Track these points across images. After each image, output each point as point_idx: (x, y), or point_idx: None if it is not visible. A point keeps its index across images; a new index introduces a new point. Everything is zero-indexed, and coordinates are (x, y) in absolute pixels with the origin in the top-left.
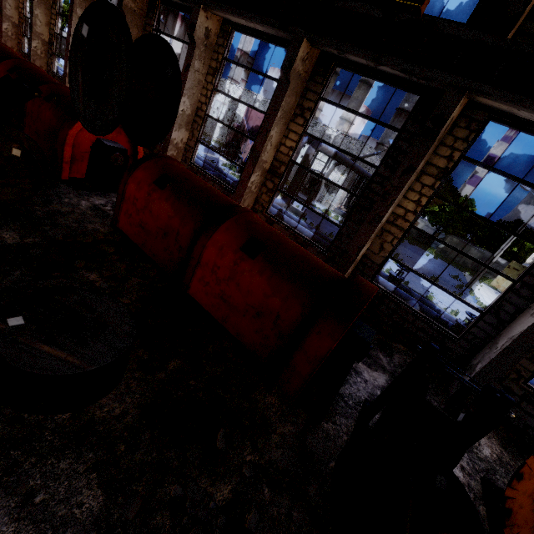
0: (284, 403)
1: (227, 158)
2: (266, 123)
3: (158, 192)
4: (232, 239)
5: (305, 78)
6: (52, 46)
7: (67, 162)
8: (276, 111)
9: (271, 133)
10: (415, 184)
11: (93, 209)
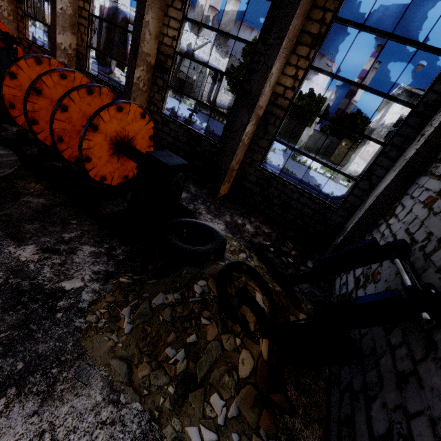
0: None
1: None
2: None
3: None
4: None
5: None
6: None
7: None
8: None
9: None
10: None
11: None
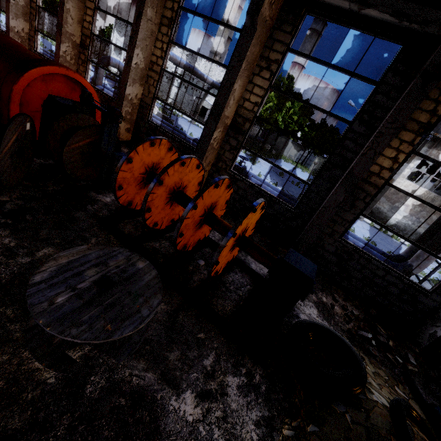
0: None
1: (55, 40)
2: None
3: None
4: None
5: None
6: None
7: None
8: None
9: (67, 6)
10: (159, 35)
11: None
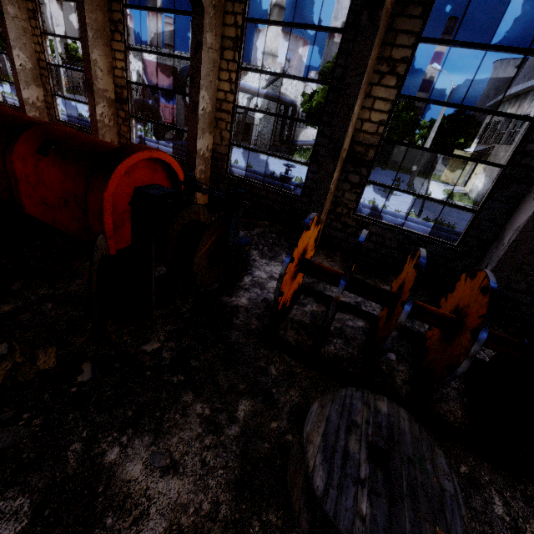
0: None
1: (81, 102)
2: (83, 47)
3: None
4: (29, 146)
5: None
6: None
7: None
8: (85, 31)
9: (92, 56)
10: (222, 63)
11: None
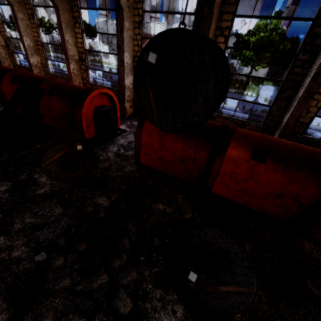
0: (314, 244)
1: None
2: None
3: (167, 136)
4: (241, 153)
5: (220, 4)
6: (9, 47)
7: (85, 132)
8: None
9: None
10: None
11: (117, 156)
